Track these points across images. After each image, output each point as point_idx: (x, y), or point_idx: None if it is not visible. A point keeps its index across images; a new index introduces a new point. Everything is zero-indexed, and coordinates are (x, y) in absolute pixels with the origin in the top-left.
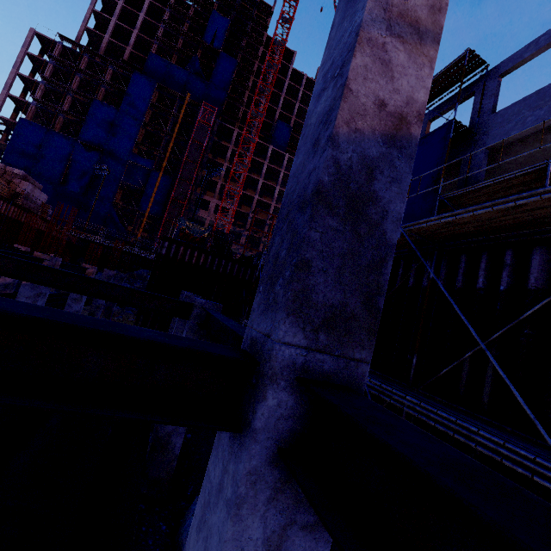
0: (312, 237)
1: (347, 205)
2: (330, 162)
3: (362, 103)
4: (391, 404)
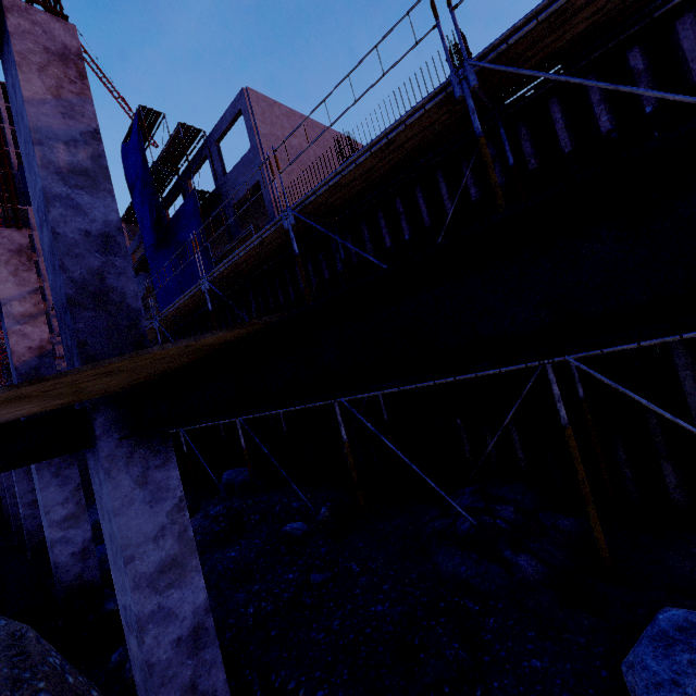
0: None
1: None
2: (19, 375)
3: (21, 352)
4: (218, 429)
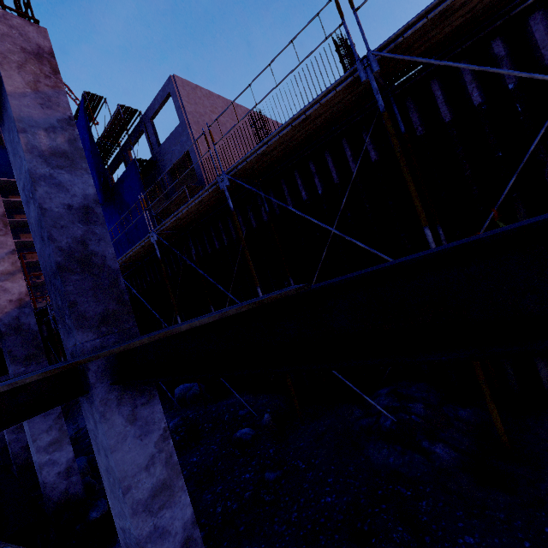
0: (8, 344)
1: (15, 331)
2: (2, 325)
3: (3, 305)
4: None
